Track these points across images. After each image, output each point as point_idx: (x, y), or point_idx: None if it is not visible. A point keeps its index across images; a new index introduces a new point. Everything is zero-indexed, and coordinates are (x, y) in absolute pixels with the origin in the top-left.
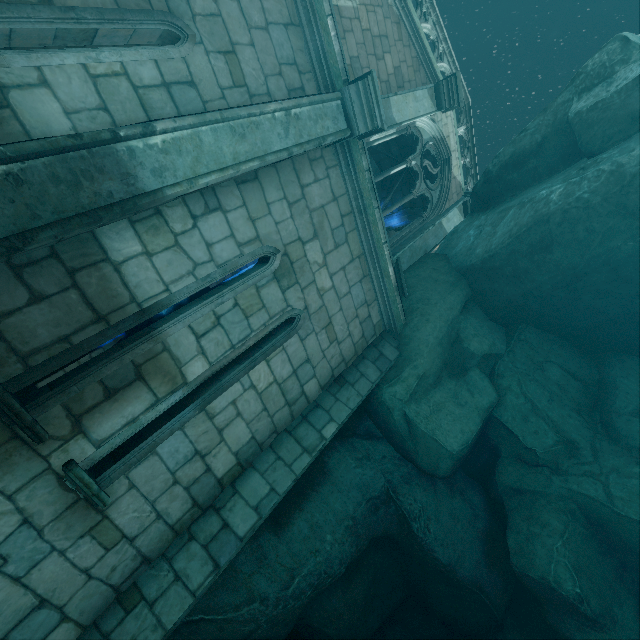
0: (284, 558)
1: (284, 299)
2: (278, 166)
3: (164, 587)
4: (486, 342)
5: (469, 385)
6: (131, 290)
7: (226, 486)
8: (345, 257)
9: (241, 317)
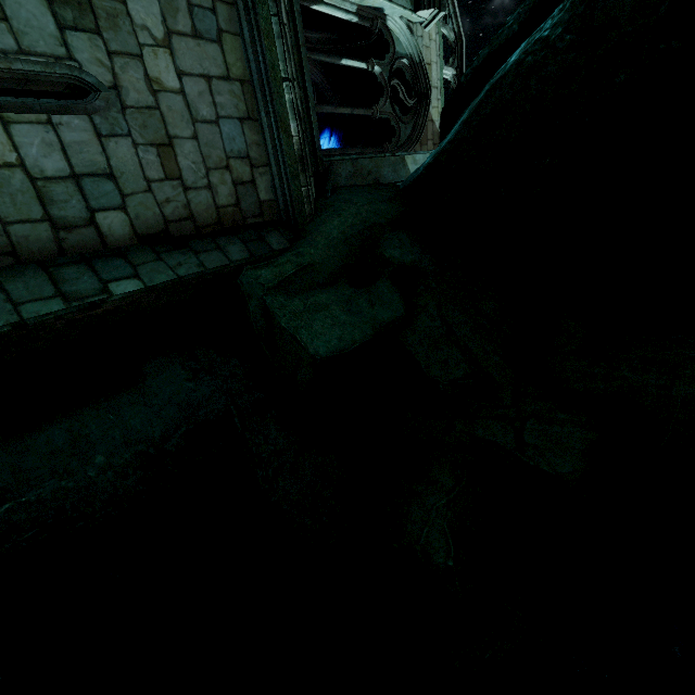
0: None
1: (62, 41)
2: None
3: None
4: (411, 257)
5: (372, 296)
6: None
7: None
8: (213, 64)
9: None
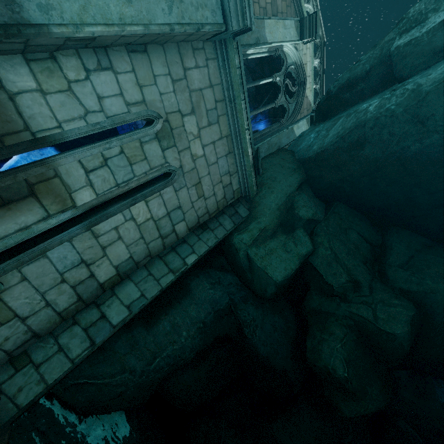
0: (150, 345)
1: (163, 156)
2: (165, 46)
3: (49, 355)
4: (311, 211)
5: (295, 239)
6: (25, 119)
7: (107, 289)
8: (216, 134)
9: (126, 163)
